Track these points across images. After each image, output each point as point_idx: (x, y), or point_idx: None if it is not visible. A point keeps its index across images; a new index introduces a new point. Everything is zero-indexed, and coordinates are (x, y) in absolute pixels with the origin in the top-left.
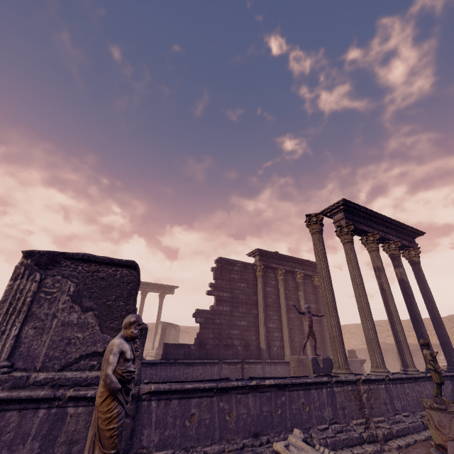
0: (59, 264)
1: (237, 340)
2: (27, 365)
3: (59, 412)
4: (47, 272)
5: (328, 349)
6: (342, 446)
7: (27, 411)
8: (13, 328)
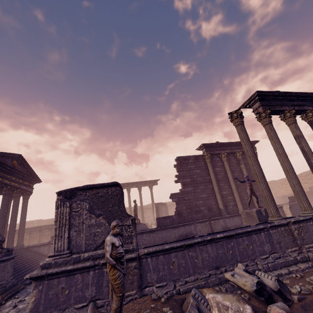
0: (76, 194)
1: (203, 207)
2: (78, 250)
3: (100, 271)
4: (71, 200)
5: None
6: (280, 267)
7: (84, 273)
8: (65, 233)
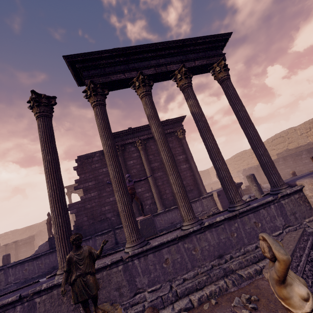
0: None
1: (110, 213)
2: None
3: None
4: None
5: (200, 188)
6: None
7: None
8: None
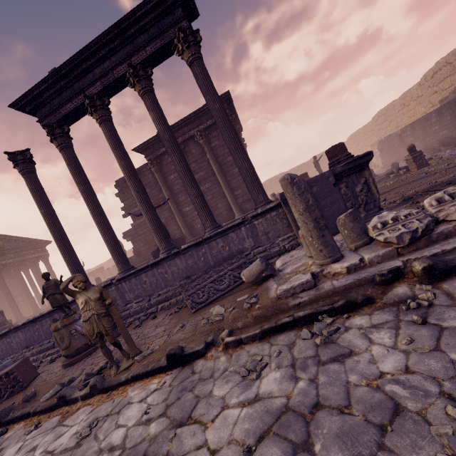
0: None
1: None
2: None
3: None
4: None
5: None
6: None
7: None
8: None
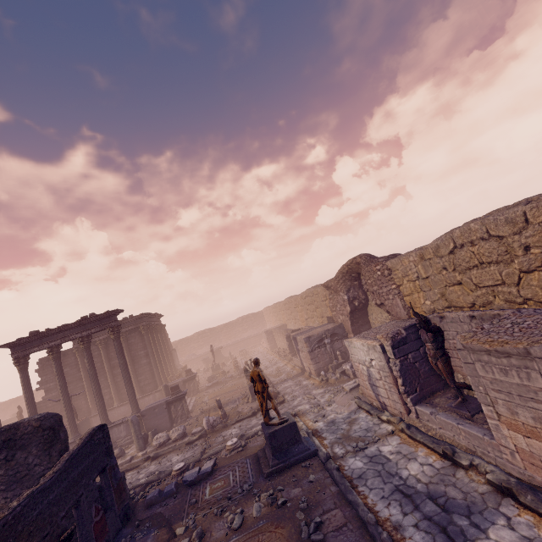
0: None
1: None
2: None
3: None
4: None
5: (157, 381)
6: None
7: None
8: None
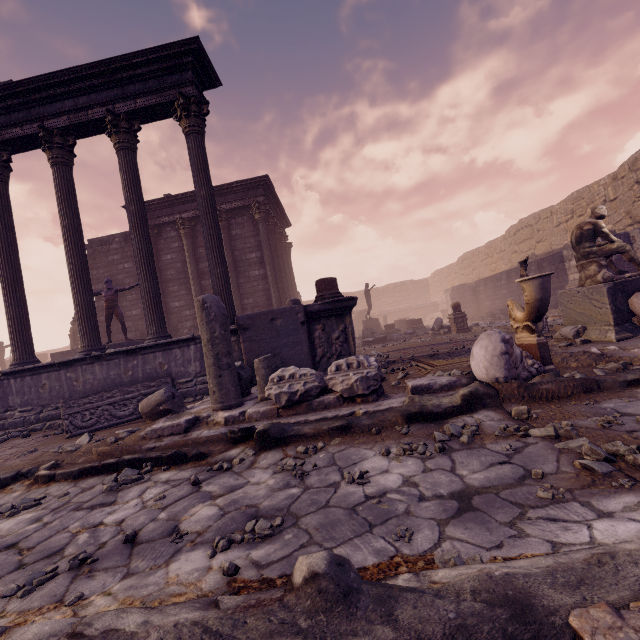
0: None
1: (131, 332)
2: None
3: None
4: None
5: None
6: None
7: None
8: None
